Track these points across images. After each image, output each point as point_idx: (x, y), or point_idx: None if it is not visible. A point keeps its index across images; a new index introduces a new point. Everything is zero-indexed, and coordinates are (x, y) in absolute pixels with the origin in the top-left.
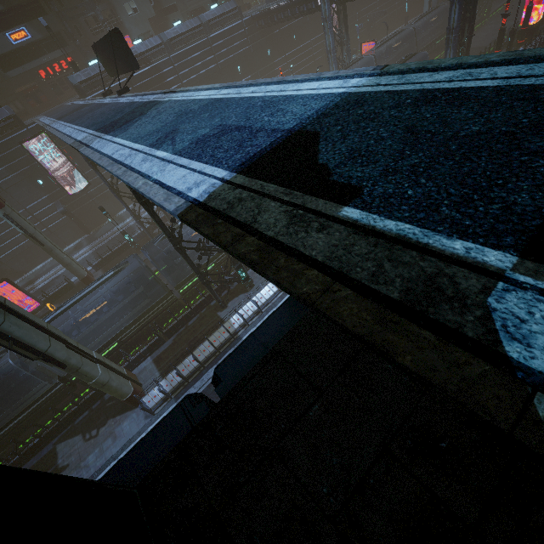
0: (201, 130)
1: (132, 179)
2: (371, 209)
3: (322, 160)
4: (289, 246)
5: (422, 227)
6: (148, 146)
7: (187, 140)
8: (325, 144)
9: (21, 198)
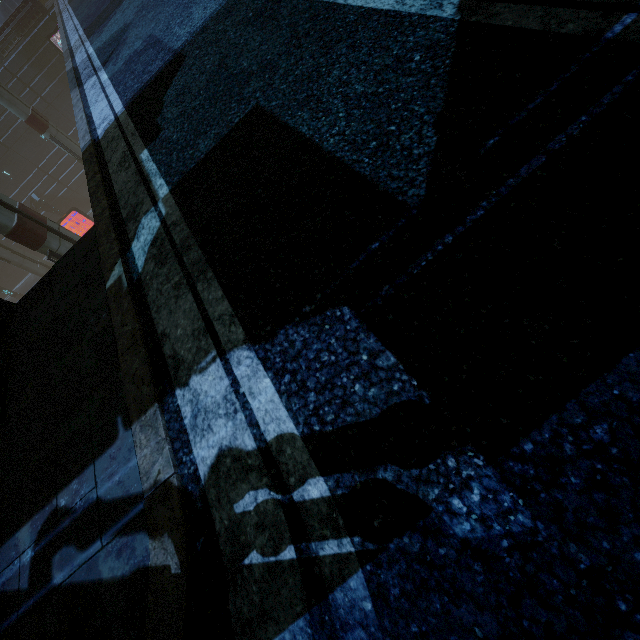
0: (137, 43)
1: (77, 112)
2: (152, 152)
3: (166, 97)
4: (112, 182)
5: (158, 168)
6: (102, 64)
7: (124, 58)
8: (178, 76)
9: (69, 113)
